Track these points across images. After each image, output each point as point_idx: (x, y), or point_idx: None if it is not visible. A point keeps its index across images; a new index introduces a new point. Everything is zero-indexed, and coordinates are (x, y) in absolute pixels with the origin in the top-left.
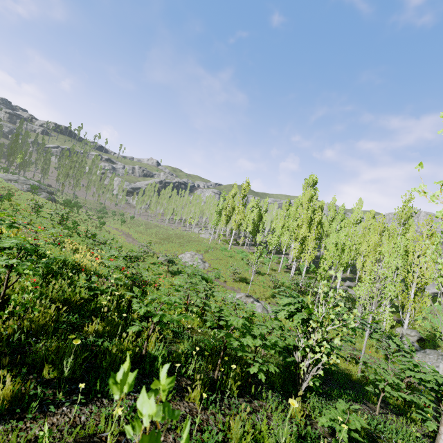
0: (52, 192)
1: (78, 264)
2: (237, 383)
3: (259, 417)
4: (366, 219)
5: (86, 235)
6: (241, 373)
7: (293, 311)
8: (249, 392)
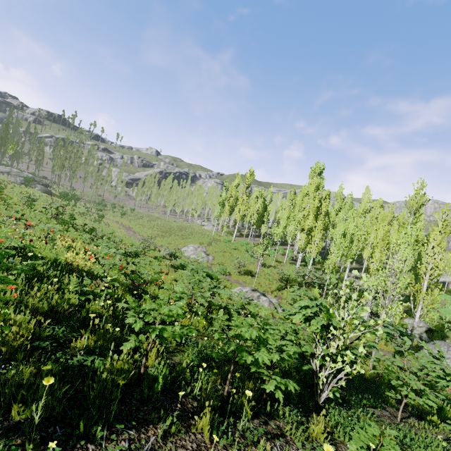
0: (47, 185)
1: (70, 264)
2: (251, 403)
3: (278, 444)
4: (374, 208)
5: (83, 229)
6: (254, 386)
7: (310, 315)
8: (264, 410)
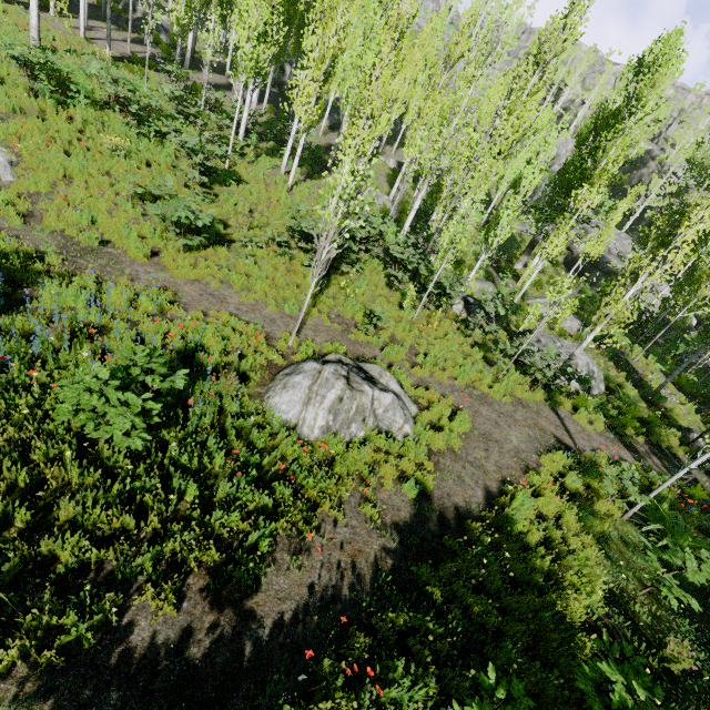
0: None
1: None
2: None
3: None
4: None
5: None
6: None
7: None
8: None
